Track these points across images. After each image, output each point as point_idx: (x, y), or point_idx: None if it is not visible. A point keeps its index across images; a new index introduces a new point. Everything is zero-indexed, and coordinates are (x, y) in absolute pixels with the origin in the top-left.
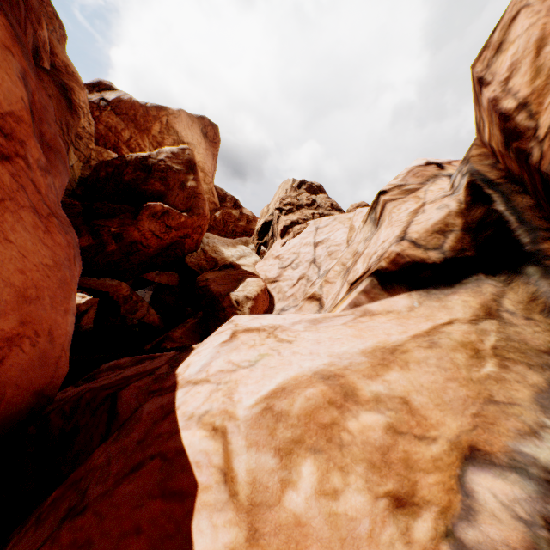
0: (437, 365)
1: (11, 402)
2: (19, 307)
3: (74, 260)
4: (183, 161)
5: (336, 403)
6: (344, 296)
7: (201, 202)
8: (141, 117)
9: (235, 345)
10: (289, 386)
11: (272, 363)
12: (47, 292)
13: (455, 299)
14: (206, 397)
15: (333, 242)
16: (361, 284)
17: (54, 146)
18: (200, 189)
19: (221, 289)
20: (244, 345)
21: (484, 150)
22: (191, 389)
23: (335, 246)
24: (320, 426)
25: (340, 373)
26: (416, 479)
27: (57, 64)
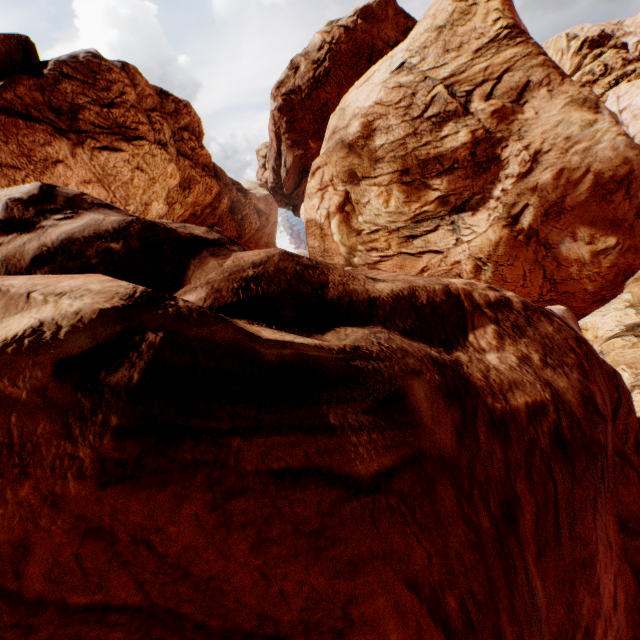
0: None
1: None
2: None
3: None
4: None
5: None
6: None
7: None
8: None
9: None
10: None
11: None
12: None
13: None
14: None
15: (634, 108)
16: None
17: None
18: None
19: None
20: None
21: None
22: None
23: (637, 110)
24: None
25: None
26: None
27: None
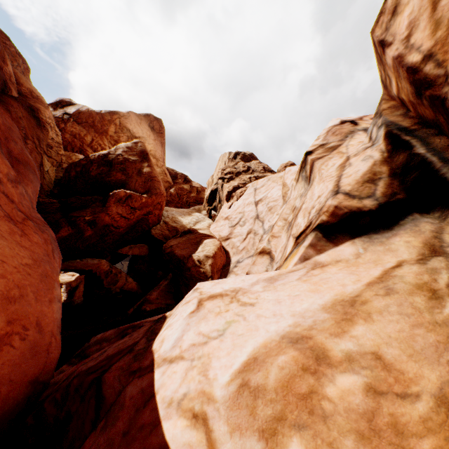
0: (399, 312)
1: (7, 398)
2: (4, 308)
3: (52, 254)
4: (137, 153)
5: (310, 369)
6: (292, 250)
7: (157, 183)
8: (98, 122)
9: (202, 314)
10: (260, 355)
11: (240, 331)
12: (30, 288)
13: (397, 241)
14: (182, 377)
15: (270, 199)
16: (307, 238)
17: (22, 159)
18: (154, 173)
19: (184, 252)
20: (211, 313)
21: (393, 103)
22: (167, 369)
23: (273, 202)
24: (299, 397)
25: (307, 334)
26: (410, 446)
27: (23, 91)
